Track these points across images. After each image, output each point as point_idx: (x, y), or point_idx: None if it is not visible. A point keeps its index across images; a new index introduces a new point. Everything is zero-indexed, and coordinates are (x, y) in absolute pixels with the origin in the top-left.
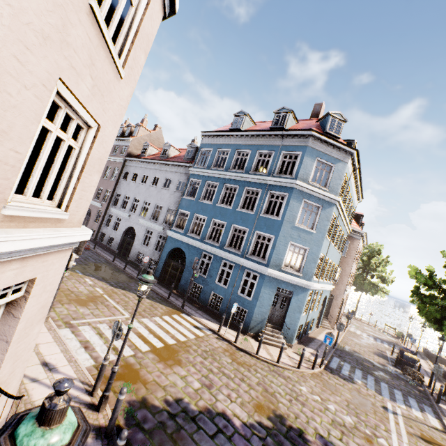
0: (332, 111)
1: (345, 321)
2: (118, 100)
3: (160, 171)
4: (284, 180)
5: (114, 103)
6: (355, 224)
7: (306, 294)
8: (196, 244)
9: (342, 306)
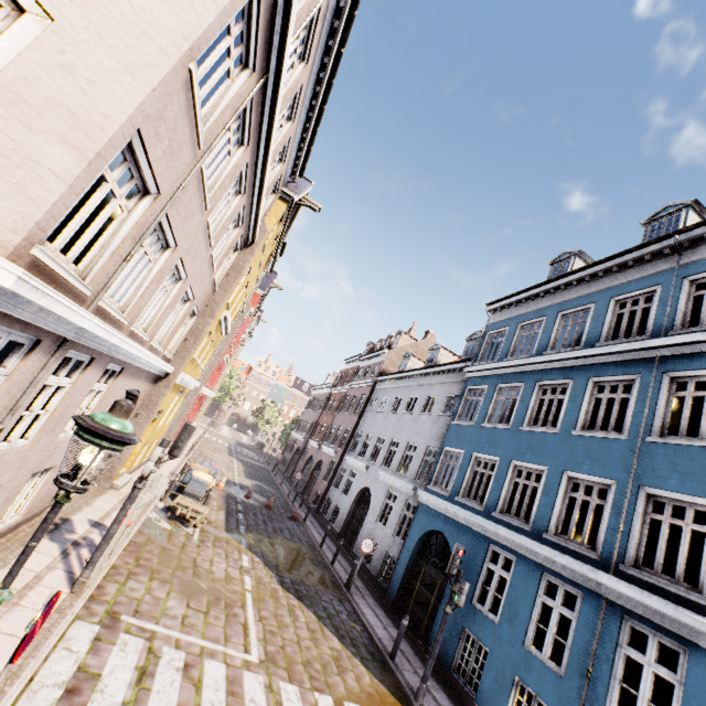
0: None
1: None
2: (130, 12)
3: (420, 386)
4: None
5: (111, 4)
6: None
7: None
8: (473, 523)
9: None
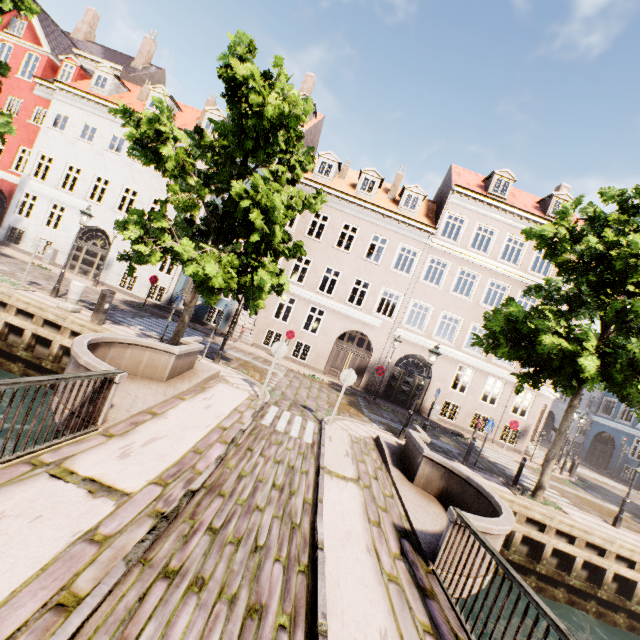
0: None
1: None
2: None
3: None
4: None
5: None
6: None
7: None
8: (625, 430)
9: None
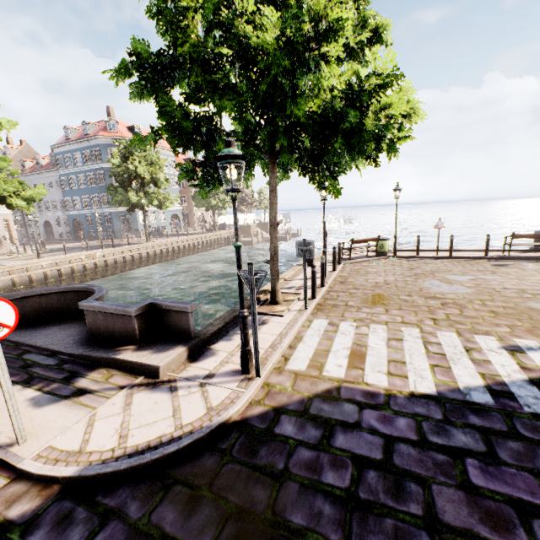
0: (106, 119)
1: None
2: None
3: (42, 178)
4: (98, 165)
5: None
6: None
7: (136, 213)
8: (81, 213)
9: (205, 217)
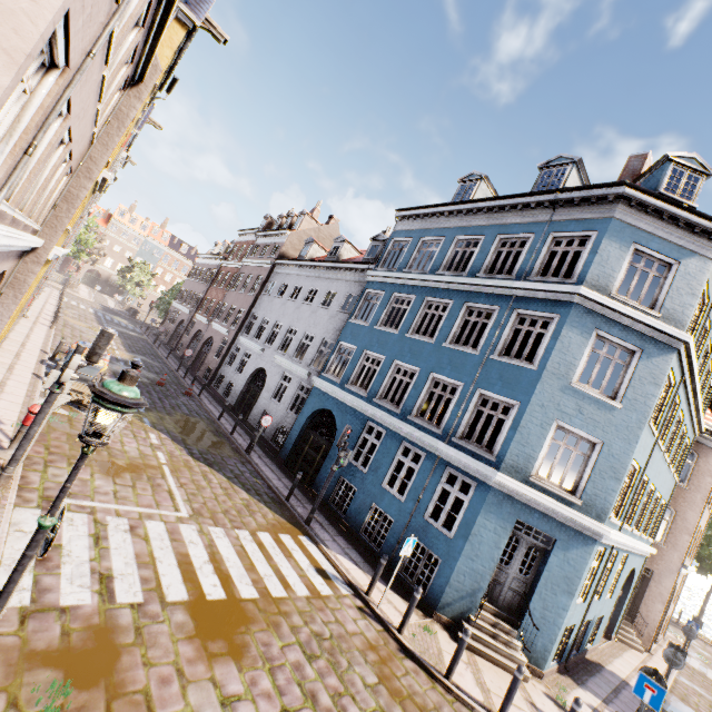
0: (676, 153)
1: (674, 638)
2: None
3: (321, 279)
4: (552, 286)
5: None
6: (711, 417)
7: (590, 552)
8: (357, 406)
9: (671, 601)
